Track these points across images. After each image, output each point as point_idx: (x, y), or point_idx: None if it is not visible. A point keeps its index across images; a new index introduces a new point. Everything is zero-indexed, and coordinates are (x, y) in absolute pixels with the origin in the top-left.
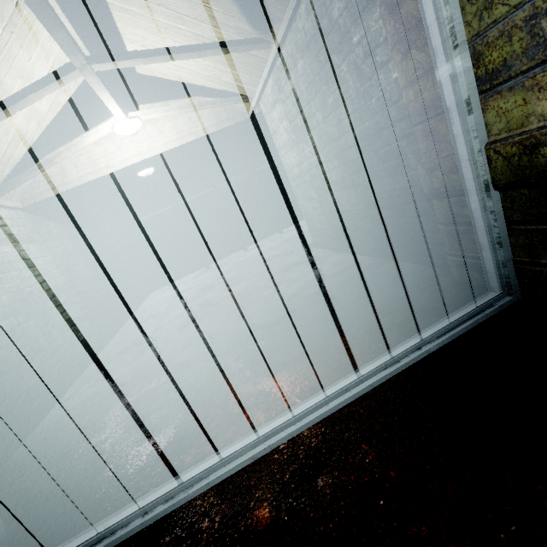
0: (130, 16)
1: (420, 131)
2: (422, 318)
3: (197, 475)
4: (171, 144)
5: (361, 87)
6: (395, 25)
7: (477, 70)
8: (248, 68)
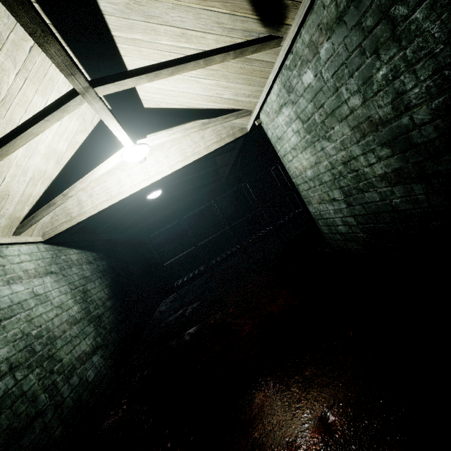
0: (135, 47)
1: None
2: None
3: None
4: (176, 166)
5: None
6: None
7: None
8: (251, 78)
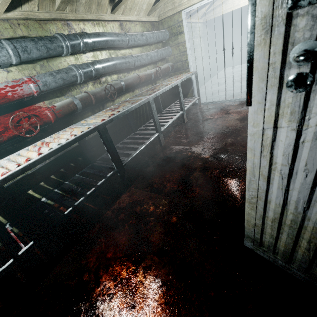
0: None
1: None
2: None
3: (228, 100)
4: None
5: None
6: None
7: None
8: None
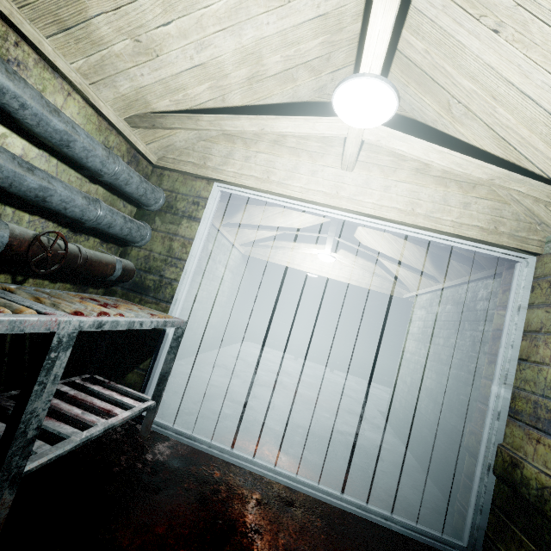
0: None
1: (478, 406)
2: (406, 515)
3: (239, 455)
4: (341, 278)
5: (471, 352)
6: (492, 345)
7: (511, 403)
8: (418, 280)
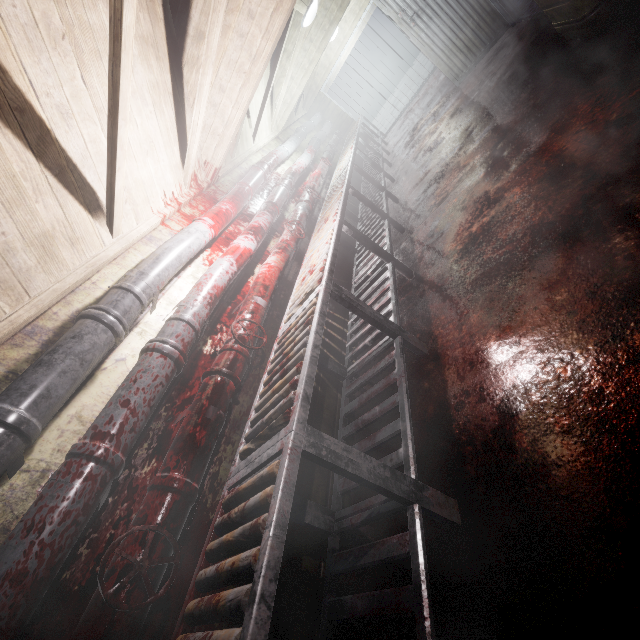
0: None
1: None
2: None
3: (402, 111)
4: (358, 36)
5: None
6: None
7: None
8: None
